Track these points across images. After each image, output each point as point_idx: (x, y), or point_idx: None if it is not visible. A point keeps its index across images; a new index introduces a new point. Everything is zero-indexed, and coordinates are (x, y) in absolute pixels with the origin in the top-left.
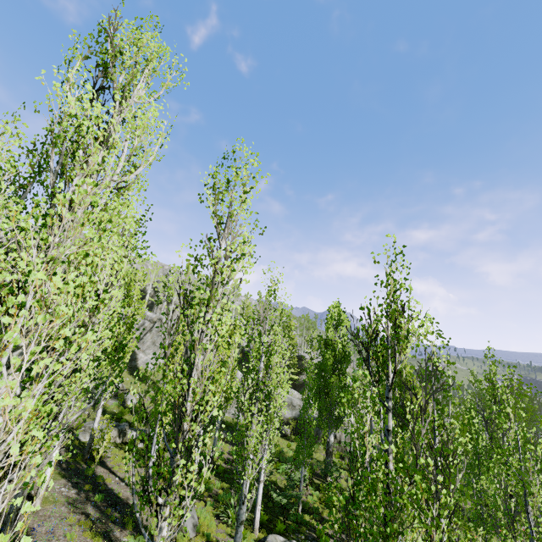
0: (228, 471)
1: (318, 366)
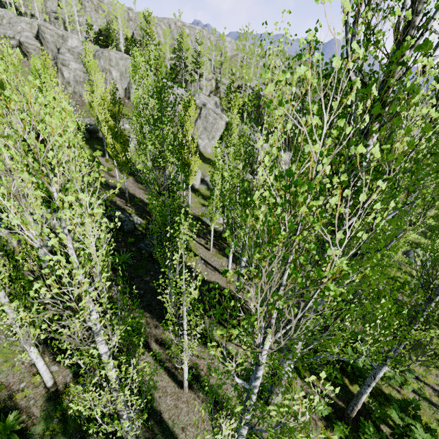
0: None
1: None
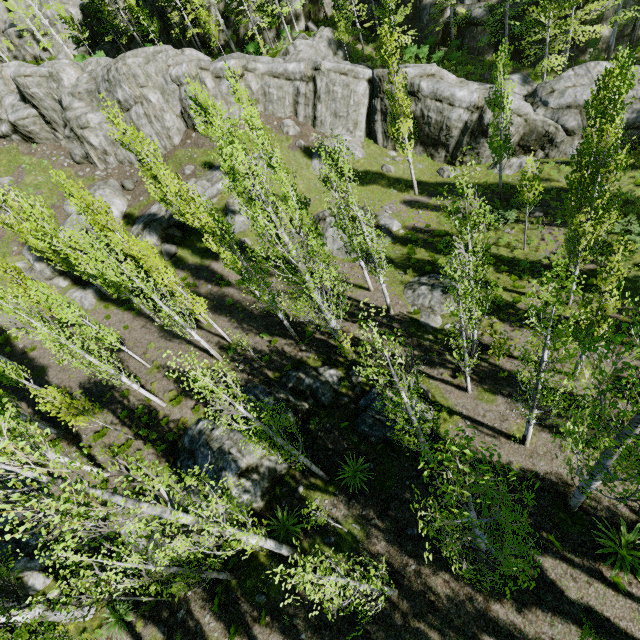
0: (593, 275)
1: None
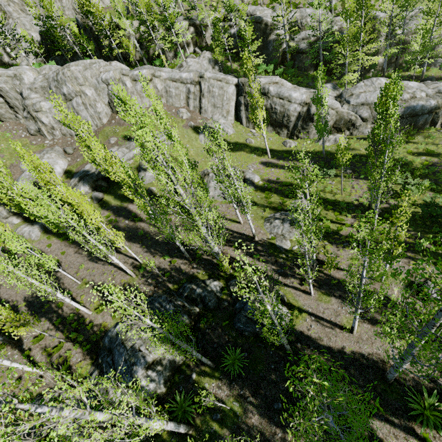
0: (387, 211)
1: None
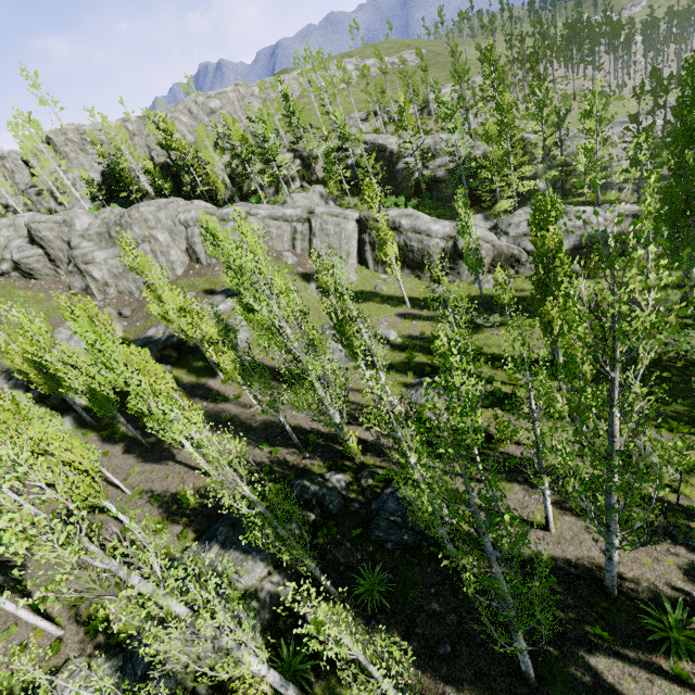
0: None
1: (673, 189)
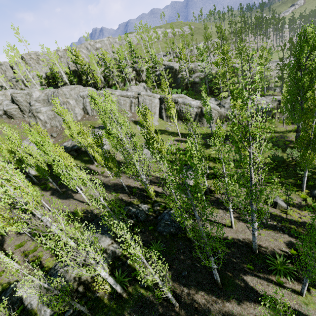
0: None
1: (292, 88)
